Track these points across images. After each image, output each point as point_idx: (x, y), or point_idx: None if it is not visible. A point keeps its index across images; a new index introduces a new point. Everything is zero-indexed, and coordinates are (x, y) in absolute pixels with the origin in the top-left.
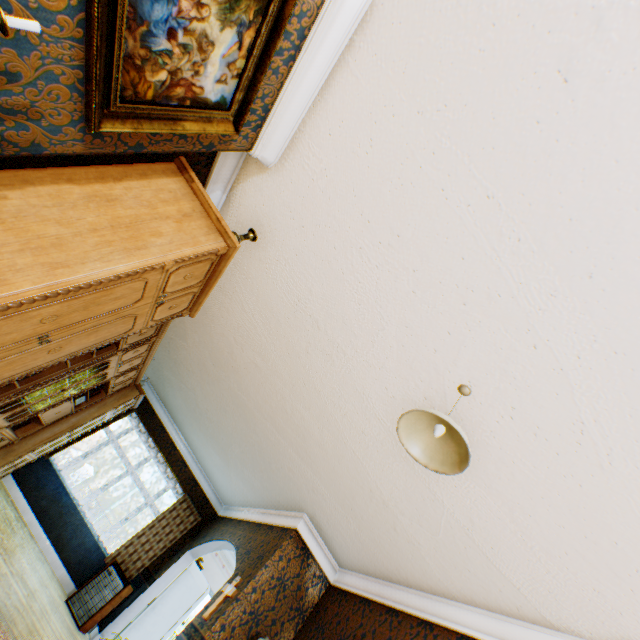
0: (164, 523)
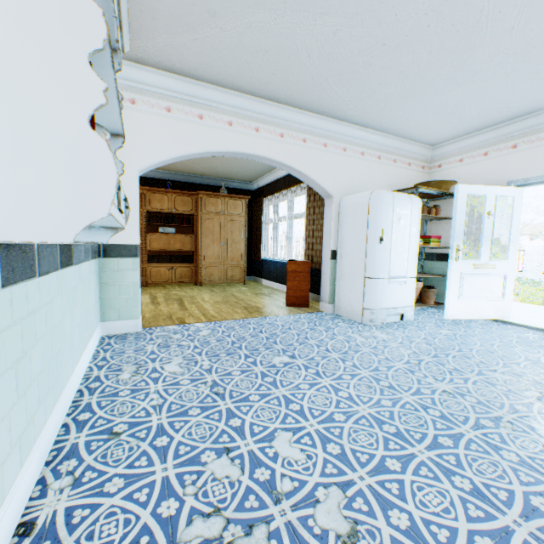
0: (312, 212)
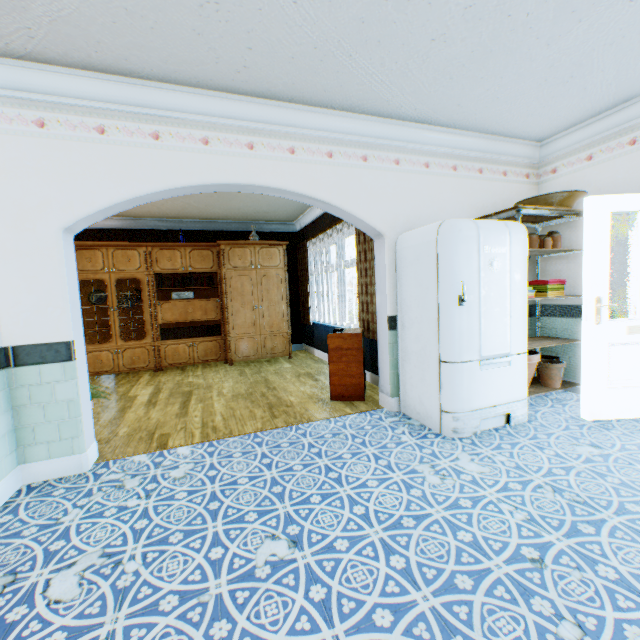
0: (363, 258)
